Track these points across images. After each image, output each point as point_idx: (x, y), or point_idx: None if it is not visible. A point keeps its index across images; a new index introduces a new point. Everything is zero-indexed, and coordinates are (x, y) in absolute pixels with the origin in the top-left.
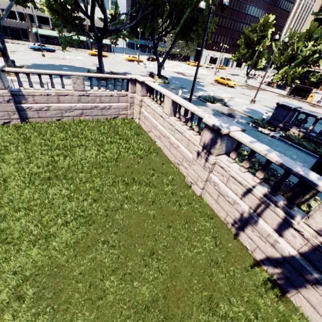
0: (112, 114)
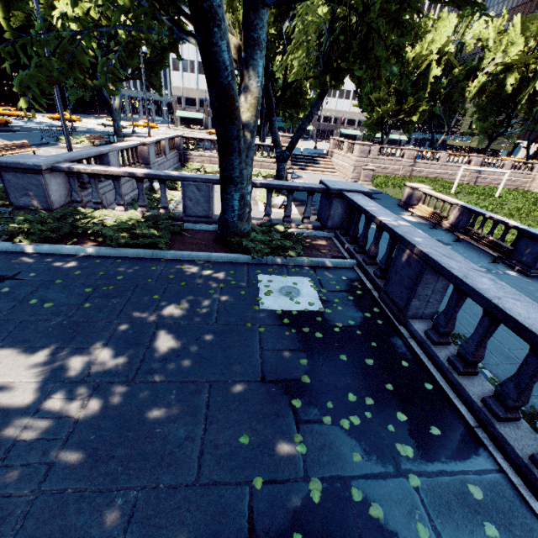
0: (516, 186)
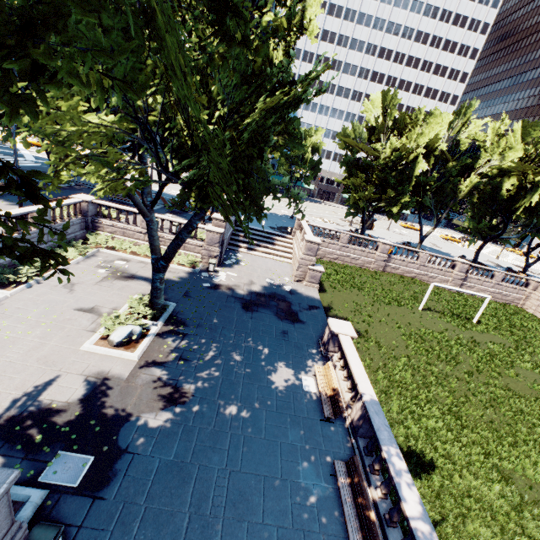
0: (508, 300)
